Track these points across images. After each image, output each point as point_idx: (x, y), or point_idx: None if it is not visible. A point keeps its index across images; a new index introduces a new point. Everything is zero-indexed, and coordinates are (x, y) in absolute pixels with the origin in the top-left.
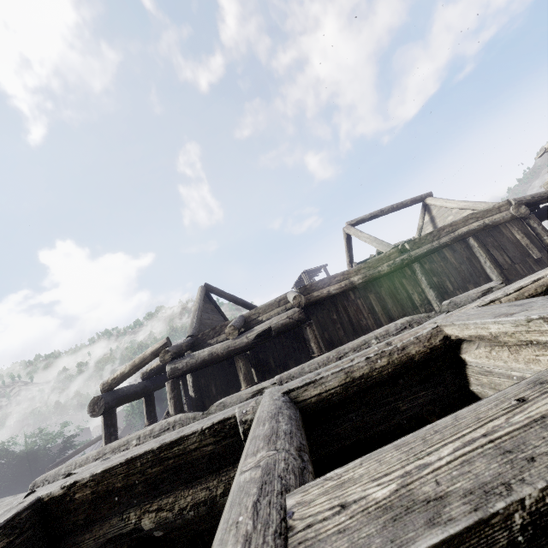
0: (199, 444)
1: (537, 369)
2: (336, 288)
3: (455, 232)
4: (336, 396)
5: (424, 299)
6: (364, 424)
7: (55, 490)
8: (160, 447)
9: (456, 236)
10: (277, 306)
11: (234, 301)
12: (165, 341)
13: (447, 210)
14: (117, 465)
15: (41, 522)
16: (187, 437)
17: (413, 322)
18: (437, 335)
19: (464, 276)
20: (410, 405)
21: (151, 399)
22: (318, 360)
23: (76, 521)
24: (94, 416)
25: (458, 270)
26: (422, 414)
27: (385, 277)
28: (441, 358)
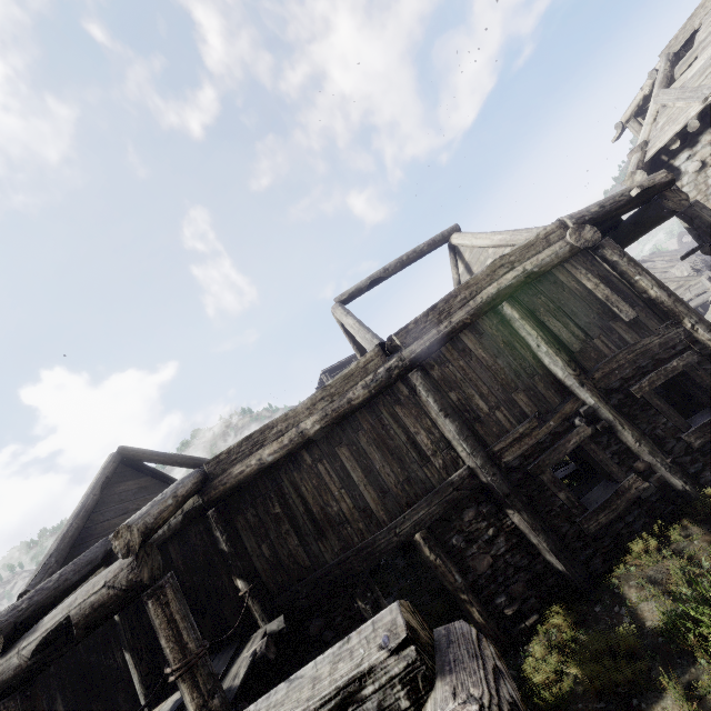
0: None
1: None
2: (273, 450)
3: (477, 297)
4: None
5: (438, 439)
6: None
7: None
8: None
9: (479, 306)
10: None
11: (178, 465)
12: None
13: (481, 250)
14: None
15: None
16: None
17: None
18: None
19: (505, 380)
20: None
21: None
22: None
23: None
24: None
25: (492, 369)
26: None
27: (364, 409)
28: None
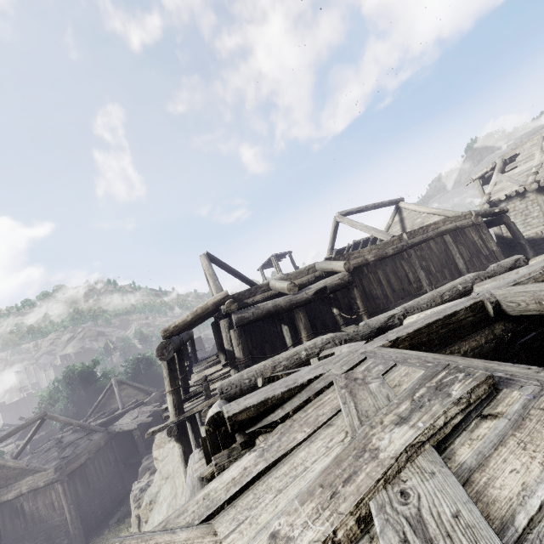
0: (465, 316)
1: None
2: (354, 262)
3: (438, 229)
4: None
5: (416, 277)
6: None
7: (386, 343)
8: (445, 317)
9: (439, 233)
10: (307, 274)
11: (231, 273)
12: (227, 293)
13: (417, 213)
14: (423, 327)
15: None
16: (459, 312)
17: (480, 275)
18: None
19: (442, 263)
20: None
21: (182, 354)
22: (426, 297)
23: None
24: (163, 360)
25: (439, 258)
26: None
27: (390, 258)
28: None
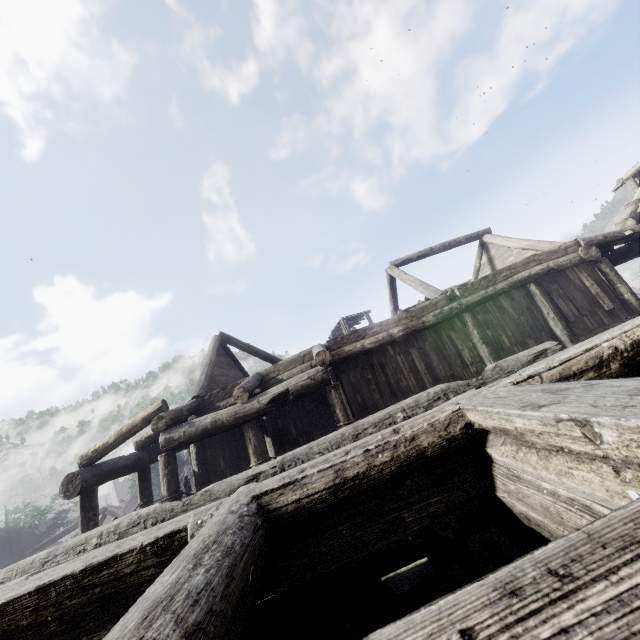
0: (137, 567)
1: (571, 485)
2: (371, 341)
3: (514, 277)
4: (320, 502)
5: (475, 356)
6: (356, 541)
7: None
8: (84, 570)
9: (515, 282)
10: (301, 363)
11: (255, 354)
12: (160, 404)
13: (507, 250)
14: (24, 595)
15: None
16: (122, 557)
17: (449, 391)
18: (458, 421)
19: (523, 330)
20: (418, 515)
21: (147, 473)
22: (331, 437)
23: None
24: (68, 497)
25: (516, 322)
26: (433, 528)
27: (431, 330)
28: (461, 452)
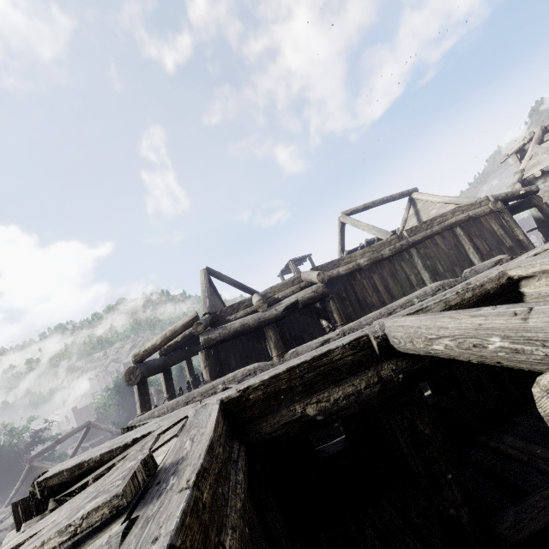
0: (342, 355)
1: None
2: (344, 269)
3: (445, 222)
4: None
5: (419, 279)
6: None
7: (232, 393)
8: (313, 358)
9: (446, 226)
10: (292, 285)
11: (234, 285)
12: (196, 314)
13: (432, 204)
14: (281, 372)
15: (226, 416)
16: (333, 351)
17: (444, 285)
18: (504, 276)
19: (452, 261)
20: None
21: (170, 374)
22: (372, 315)
23: (253, 414)
24: (131, 385)
25: (447, 255)
26: None
27: (387, 260)
28: (506, 292)
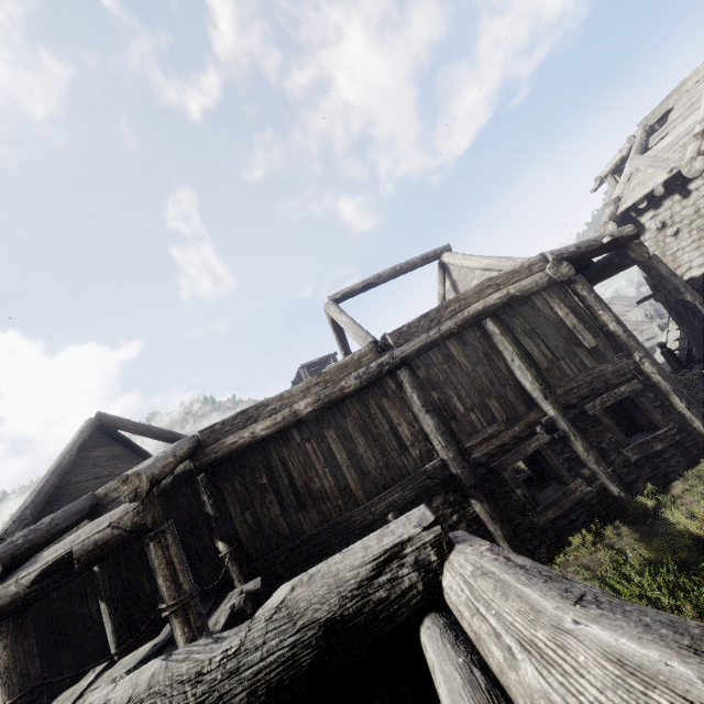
0: None
1: None
2: (266, 425)
3: (465, 311)
4: None
5: (418, 432)
6: None
7: None
8: None
9: (466, 318)
10: None
11: (155, 437)
12: None
13: (469, 271)
14: None
15: None
16: None
17: None
18: None
19: (481, 387)
20: None
21: None
22: None
23: None
24: None
25: (471, 375)
26: None
27: (354, 398)
28: None
